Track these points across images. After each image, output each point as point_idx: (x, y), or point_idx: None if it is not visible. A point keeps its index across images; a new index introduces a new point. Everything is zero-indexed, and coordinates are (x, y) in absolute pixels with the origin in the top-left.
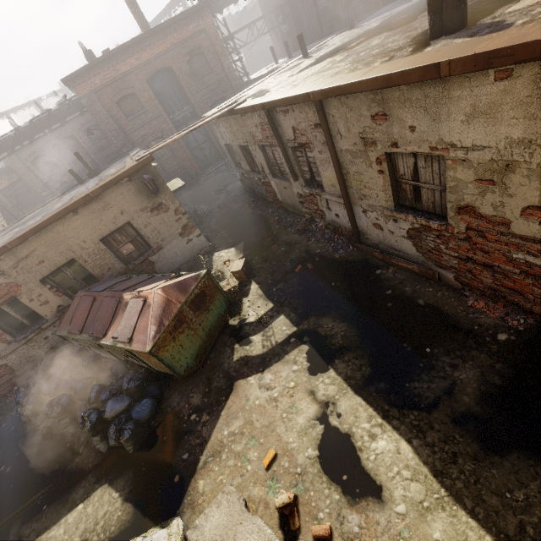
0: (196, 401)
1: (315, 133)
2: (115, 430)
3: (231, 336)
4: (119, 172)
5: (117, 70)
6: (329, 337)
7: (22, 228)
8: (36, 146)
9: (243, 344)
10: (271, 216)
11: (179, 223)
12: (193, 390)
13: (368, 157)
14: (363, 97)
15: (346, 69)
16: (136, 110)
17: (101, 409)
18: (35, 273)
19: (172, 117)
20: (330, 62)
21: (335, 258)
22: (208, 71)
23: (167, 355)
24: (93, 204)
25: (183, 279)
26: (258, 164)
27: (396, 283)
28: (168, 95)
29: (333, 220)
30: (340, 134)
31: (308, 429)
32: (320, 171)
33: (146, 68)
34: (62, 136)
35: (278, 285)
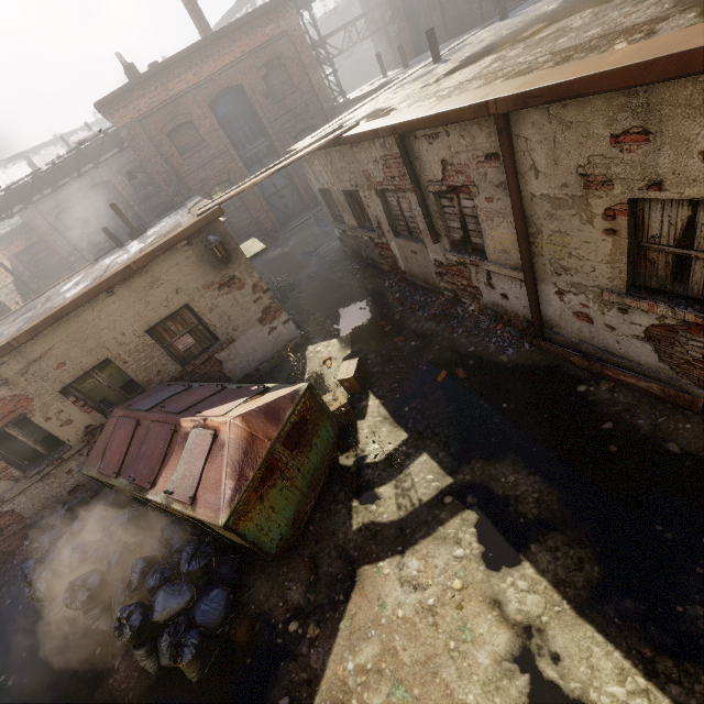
0: (296, 596)
1: (485, 168)
2: (169, 644)
3: (344, 484)
4: (173, 231)
5: (169, 90)
6: (512, 500)
7: (36, 313)
8: (62, 196)
9: (366, 501)
10: (389, 293)
11: (259, 305)
12: (290, 575)
13: (589, 207)
14: (600, 103)
15: (545, 63)
16: (194, 144)
17: (148, 603)
18: (53, 381)
19: (241, 153)
20: (496, 60)
21: (501, 361)
22: (291, 89)
23: (251, 526)
24: (136, 279)
25: (272, 400)
26: (371, 217)
27: (619, 410)
28: (237, 123)
29: (495, 302)
30: (535, 170)
31: (500, 680)
32: (484, 228)
33: (208, 86)
34: (95, 182)
35: (412, 402)
